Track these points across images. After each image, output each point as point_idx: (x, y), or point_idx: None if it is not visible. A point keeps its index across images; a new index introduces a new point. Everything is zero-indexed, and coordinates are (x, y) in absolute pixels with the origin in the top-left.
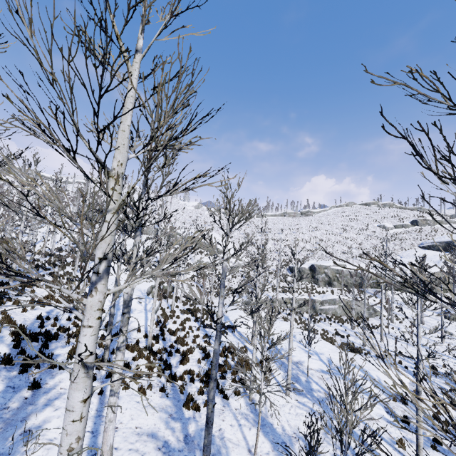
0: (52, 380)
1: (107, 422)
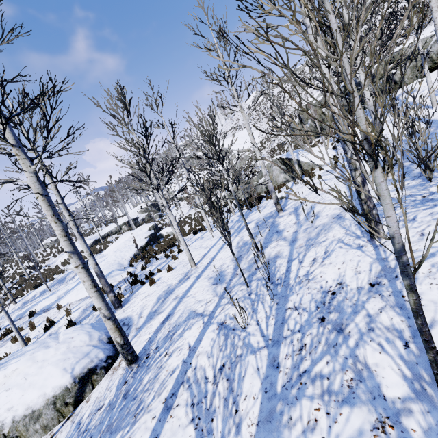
0: None
1: None
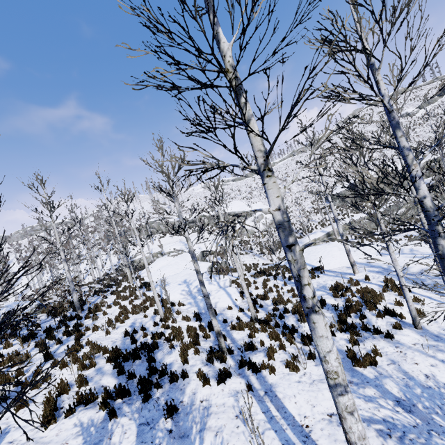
0: (184, 395)
1: (357, 441)
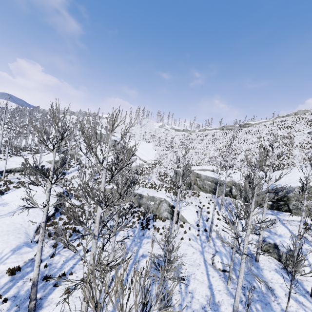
0: None
1: None
